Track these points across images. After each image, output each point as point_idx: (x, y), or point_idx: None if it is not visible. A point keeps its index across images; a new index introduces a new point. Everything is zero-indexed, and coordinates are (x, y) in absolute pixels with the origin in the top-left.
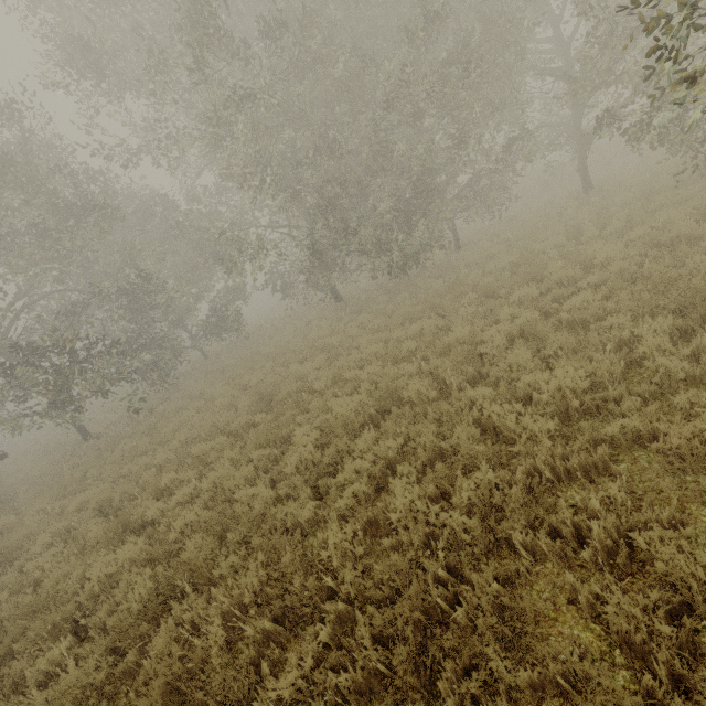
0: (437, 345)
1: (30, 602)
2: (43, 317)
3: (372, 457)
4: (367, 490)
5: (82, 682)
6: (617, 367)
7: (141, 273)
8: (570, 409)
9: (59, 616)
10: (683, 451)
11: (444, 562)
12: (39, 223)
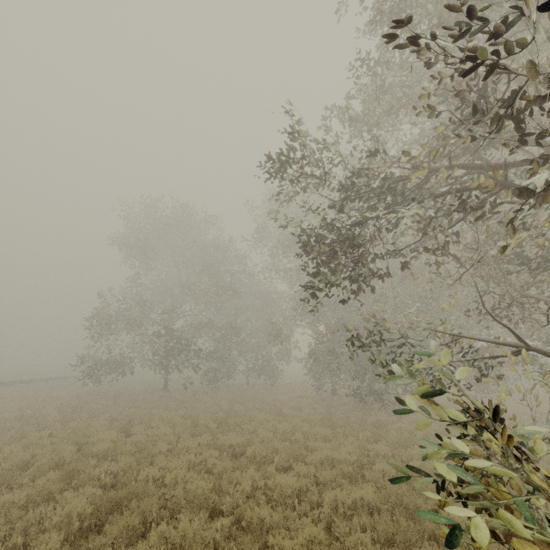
0: (300, 442)
1: (81, 429)
2: (192, 322)
3: (200, 459)
4: (182, 468)
5: (64, 457)
6: (313, 495)
7: (233, 323)
8: (278, 501)
9: (81, 439)
10: (254, 524)
11: (161, 503)
12: (208, 288)
